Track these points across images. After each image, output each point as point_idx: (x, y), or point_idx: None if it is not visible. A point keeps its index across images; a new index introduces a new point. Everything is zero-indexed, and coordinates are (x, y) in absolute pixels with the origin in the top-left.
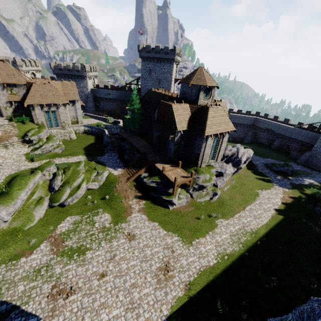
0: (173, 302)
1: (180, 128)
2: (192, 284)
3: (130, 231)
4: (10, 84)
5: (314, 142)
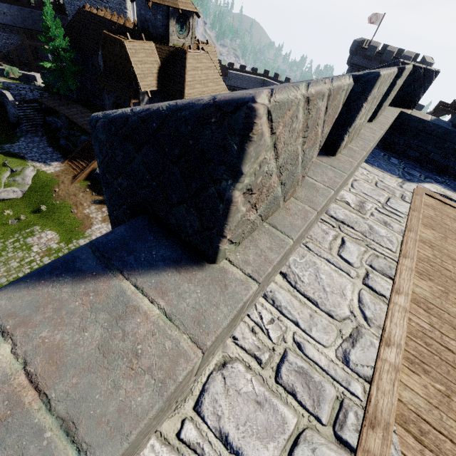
0: None
1: (146, 86)
2: None
3: None
4: None
5: None
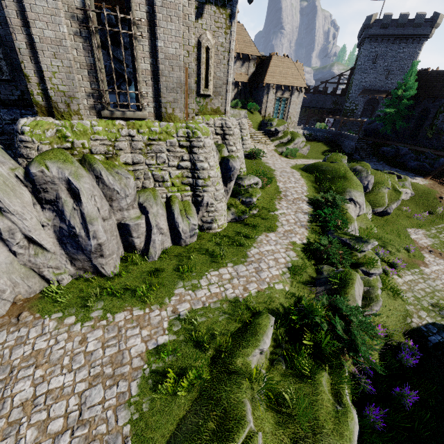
0: None
1: None
2: None
3: None
4: (243, 56)
5: None
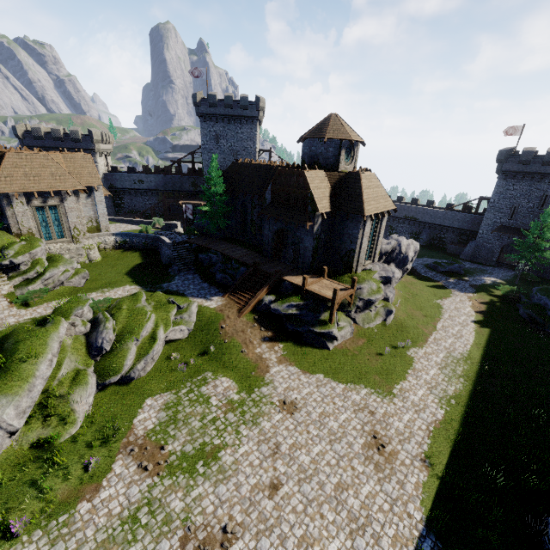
0: (420, 493)
1: (322, 208)
2: (432, 456)
3: (283, 398)
4: None
5: (476, 227)
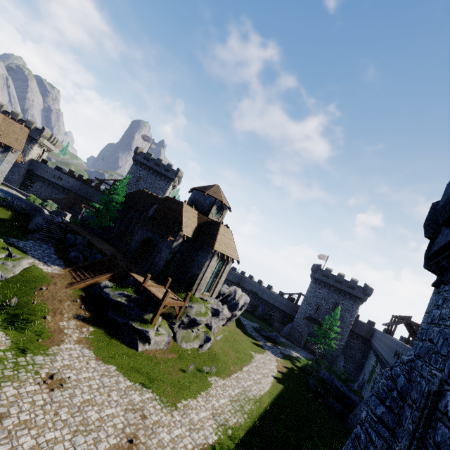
0: None
1: (185, 232)
2: None
3: (55, 372)
4: None
5: (294, 314)
